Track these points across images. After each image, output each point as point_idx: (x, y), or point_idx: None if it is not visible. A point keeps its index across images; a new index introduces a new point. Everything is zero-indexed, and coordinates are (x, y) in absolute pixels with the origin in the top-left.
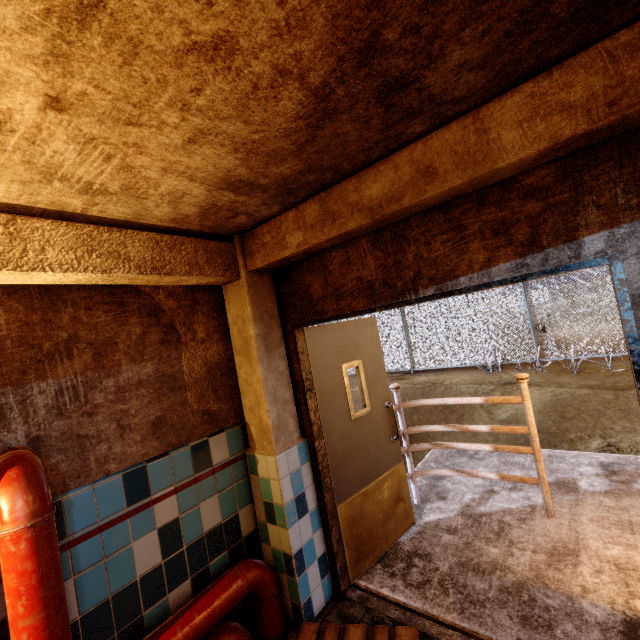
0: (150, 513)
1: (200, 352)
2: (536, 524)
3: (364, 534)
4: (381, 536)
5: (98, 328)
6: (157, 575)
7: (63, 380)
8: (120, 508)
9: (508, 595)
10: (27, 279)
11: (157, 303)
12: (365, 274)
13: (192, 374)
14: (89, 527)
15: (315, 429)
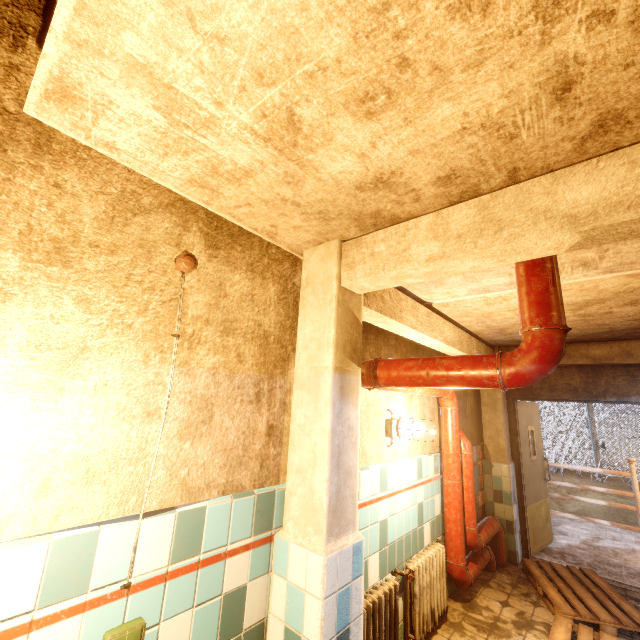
0: None
1: (469, 400)
2: (639, 556)
3: (535, 530)
4: (541, 537)
5: None
6: None
7: None
8: None
9: (634, 575)
10: None
11: None
12: (572, 383)
13: (468, 411)
14: None
15: (520, 457)
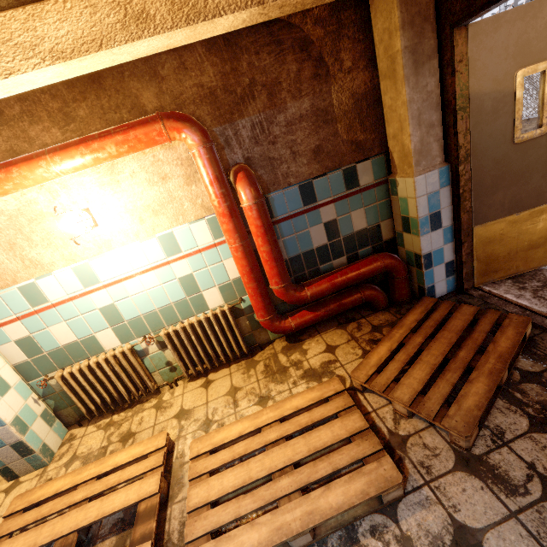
0: (318, 213)
1: (347, 84)
2: None
3: (499, 255)
4: (520, 260)
5: (266, 71)
6: (325, 249)
7: (253, 118)
8: (299, 207)
9: None
10: (214, 29)
11: (306, 35)
12: None
13: (341, 107)
14: (284, 215)
15: (461, 153)
